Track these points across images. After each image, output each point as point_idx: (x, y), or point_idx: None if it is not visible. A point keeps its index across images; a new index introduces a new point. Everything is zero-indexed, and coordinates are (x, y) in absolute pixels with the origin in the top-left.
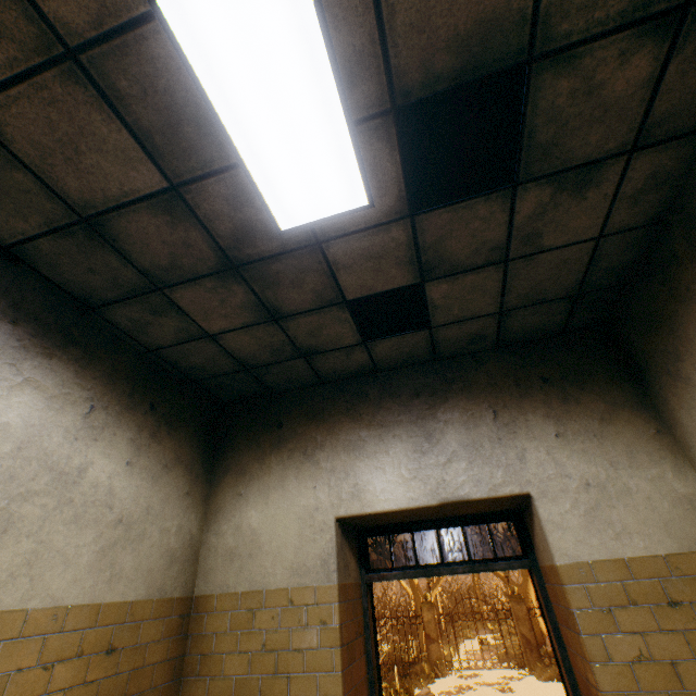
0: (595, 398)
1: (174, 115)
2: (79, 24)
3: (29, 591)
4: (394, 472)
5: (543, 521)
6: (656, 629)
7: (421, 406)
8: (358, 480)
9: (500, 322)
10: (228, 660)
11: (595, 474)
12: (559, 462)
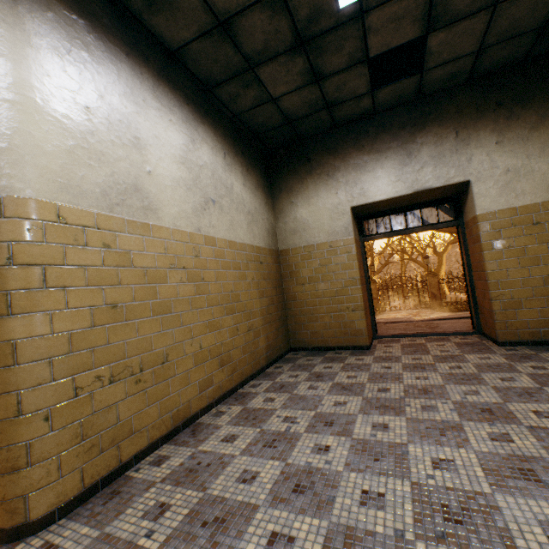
0: (531, 114)
1: None
2: None
3: (235, 235)
4: (385, 179)
5: (474, 194)
6: (521, 235)
7: (405, 135)
8: (363, 186)
9: (476, 60)
10: (303, 271)
11: (514, 164)
12: (493, 160)
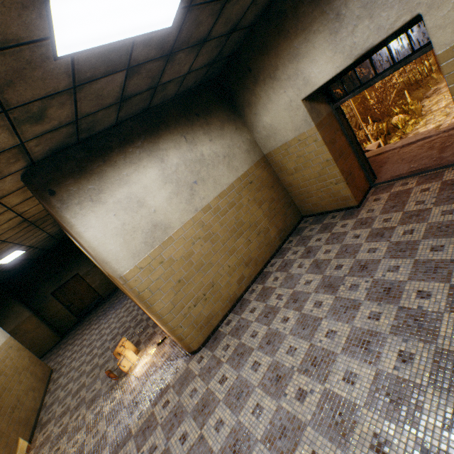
0: None
1: (105, 60)
2: (68, 82)
3: (221, 186)
4: (322, 58)
5: (428, 31)
6: None
7: None
8: (304, 75)
9: None
10: (288, 165)
11: None
12: None
